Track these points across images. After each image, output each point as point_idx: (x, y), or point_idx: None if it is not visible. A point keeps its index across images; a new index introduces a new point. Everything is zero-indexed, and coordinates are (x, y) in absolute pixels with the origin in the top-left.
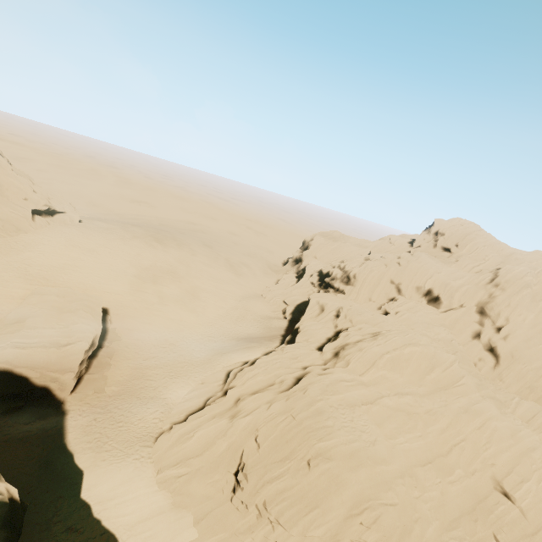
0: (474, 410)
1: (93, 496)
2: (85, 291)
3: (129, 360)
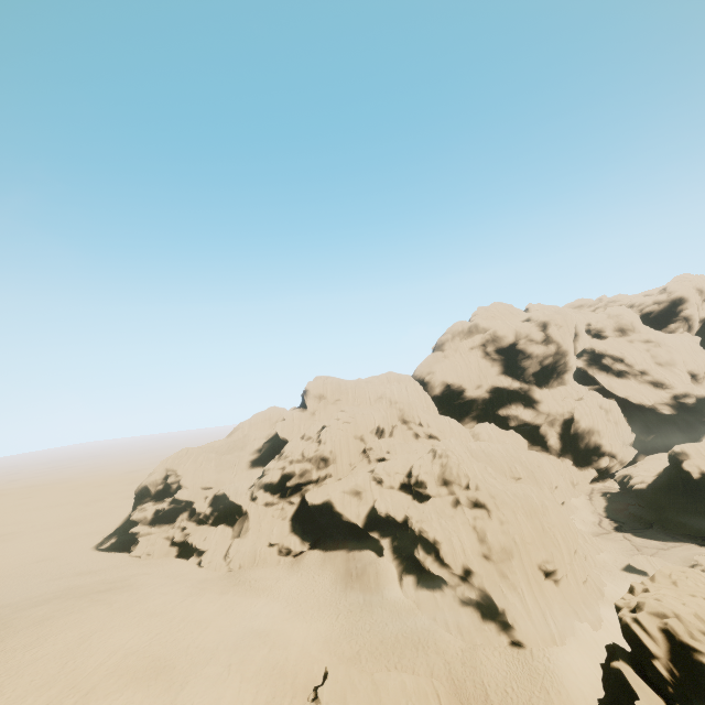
0: (488, 454)
1: (595, 701)
2: None
3: None
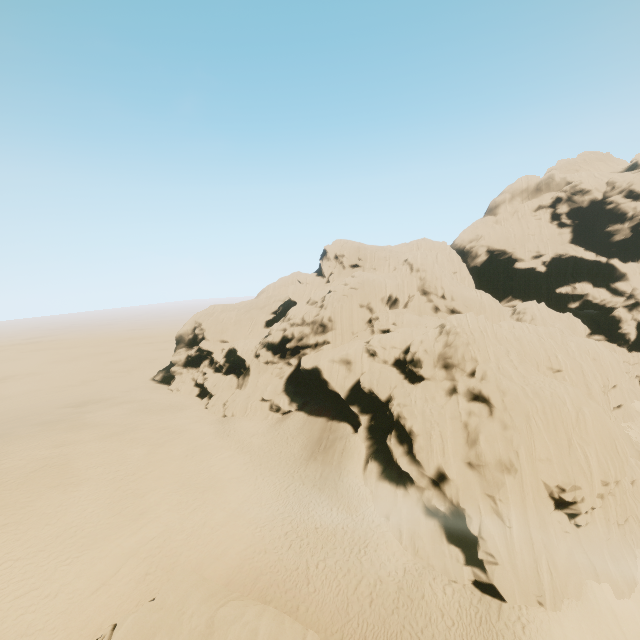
0: (519, 337)
1: None
2: (56, 639)
3: (299, 609)
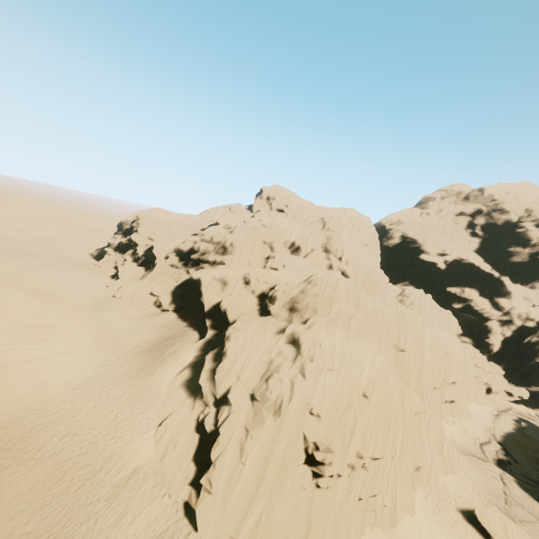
0: (377, 309)
1: None
2: None
3: (7, 469)
